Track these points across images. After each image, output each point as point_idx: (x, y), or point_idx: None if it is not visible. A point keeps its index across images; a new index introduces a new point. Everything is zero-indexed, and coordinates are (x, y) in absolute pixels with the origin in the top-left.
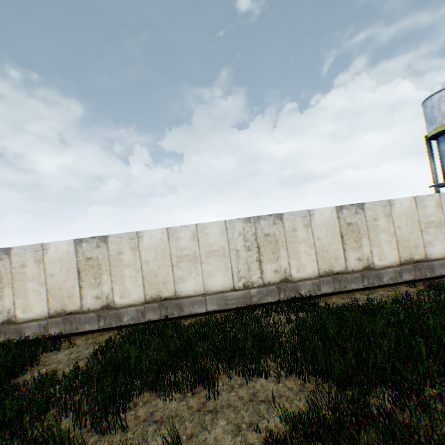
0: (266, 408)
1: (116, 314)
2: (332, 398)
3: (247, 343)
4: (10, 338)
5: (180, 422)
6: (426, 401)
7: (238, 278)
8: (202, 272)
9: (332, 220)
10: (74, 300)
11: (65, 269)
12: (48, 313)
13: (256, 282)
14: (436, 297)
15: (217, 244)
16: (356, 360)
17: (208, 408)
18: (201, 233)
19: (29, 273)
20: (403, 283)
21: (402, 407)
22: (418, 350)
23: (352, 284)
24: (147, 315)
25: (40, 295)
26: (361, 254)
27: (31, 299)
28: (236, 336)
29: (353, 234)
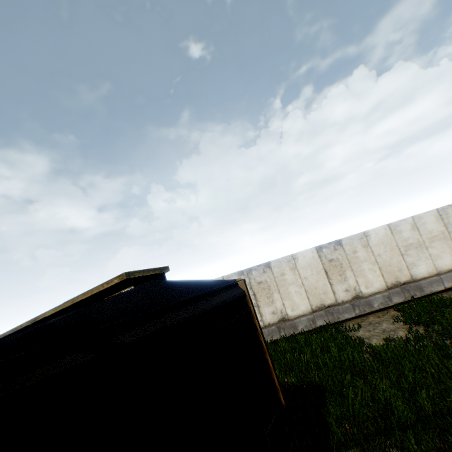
0: None
1: (366, 302)
2: None
3: None
4: (288, 332)
5: None
6: None
7: None
8: (429, 255)
9: None
10: (328, 295)
11: (314, 272)
12: (311, 309)
13: None
14: None
15: (435, 230)
16: None
17: None
18: (417, 223)
19: (288, 279)
20: None
21: None
22: None
23: None
24: (392, 299)
25: (300, 295)
26: None
27: (294, 299)
28: None
29: None
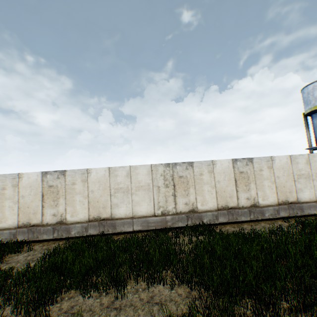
0: (158, 309)
1: (67, 228)
2: (207, 305)
3: (155, 257)
4: None
5: (91, 315)
6: (278, 313)
7: (158, 207)
8: (132, 201)
9: (229, 169)
10: (37, 216)
11: (33, 193)
12: (17, 224)
13: (171, 211)
14: (302, 230)
15: (144, 181)
16: (231, 275)
17: (115, 306)
18: (133, 172)
19: (7, 194)
20: (280, 218)
21: (259, 316)
22: (280, 271)
23: (242, 216)
24: (89, 230)
25: (13, 210)
26: (249, 195)
27: (6, 213)
28: (147, 251)
29: (244, 180)
